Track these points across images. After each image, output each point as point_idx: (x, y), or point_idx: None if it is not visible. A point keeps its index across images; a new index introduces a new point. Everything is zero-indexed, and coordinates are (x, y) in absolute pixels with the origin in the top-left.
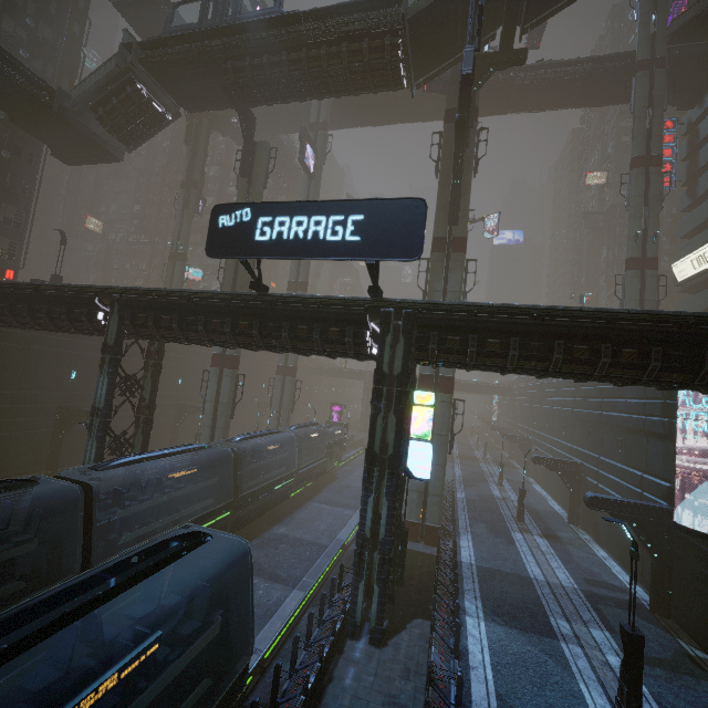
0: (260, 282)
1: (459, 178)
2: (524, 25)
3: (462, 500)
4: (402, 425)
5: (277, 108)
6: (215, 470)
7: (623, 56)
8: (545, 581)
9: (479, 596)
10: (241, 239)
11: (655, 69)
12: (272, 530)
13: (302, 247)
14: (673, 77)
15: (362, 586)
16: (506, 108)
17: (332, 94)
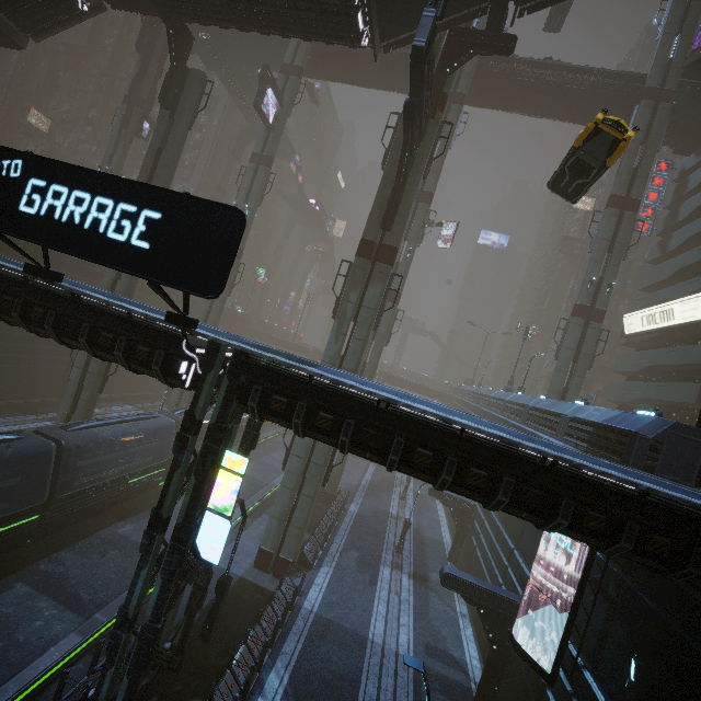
0: (39, 267)
1: (404, 176)
2: (520, 6)
3: (352, 515)
4: (201, 489)
5: (253, 35)
6: (20, 468)
7: (634, 78)
8: (382, 645)
9: (293, 665)
10: (2, 203)
11: (661, 101)
12: (115, 527)
13: (75, 237)
14: (678, 116)
15: (110, 674)
16: (502, 104)
17: (277, 30)
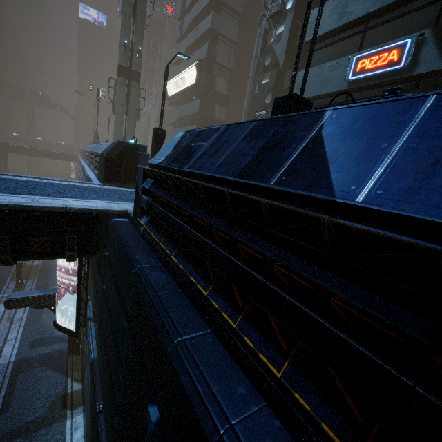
0: None
1: None
2: None
3: None
4: None
5: None
6: None
7: None
8: None
9: None
10: None
11: None
12: None
13: None
14: None
15: None
16: None
17: None
